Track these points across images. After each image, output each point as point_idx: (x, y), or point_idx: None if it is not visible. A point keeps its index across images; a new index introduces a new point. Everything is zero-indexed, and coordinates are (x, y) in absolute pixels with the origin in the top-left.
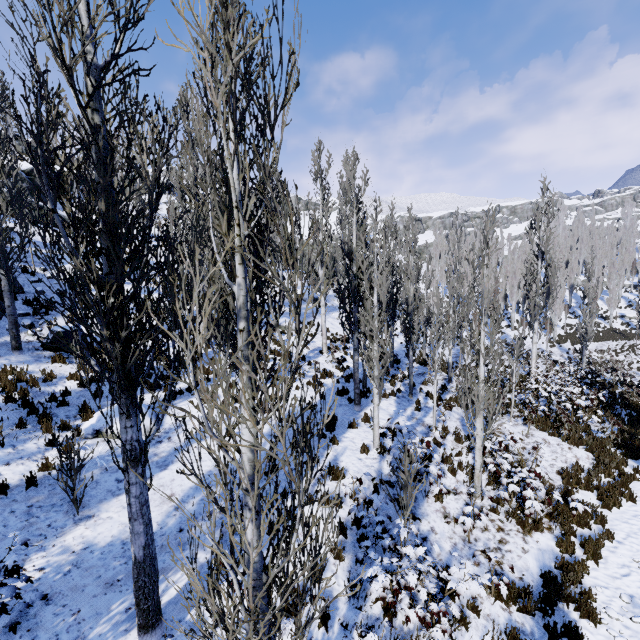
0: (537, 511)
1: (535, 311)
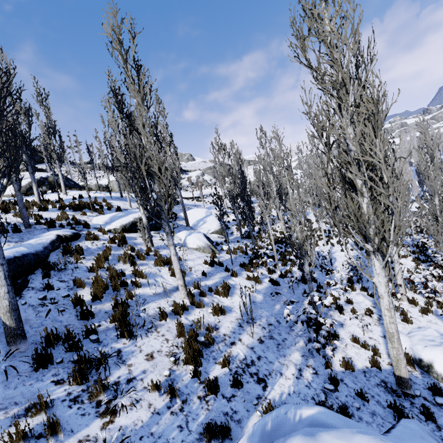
0: None
1: None
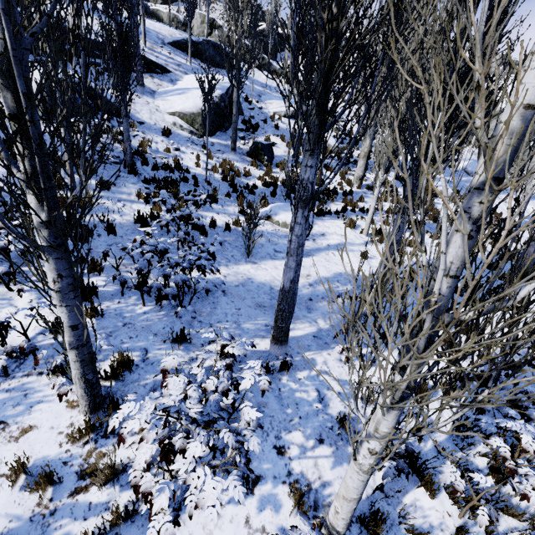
0: None
1: None
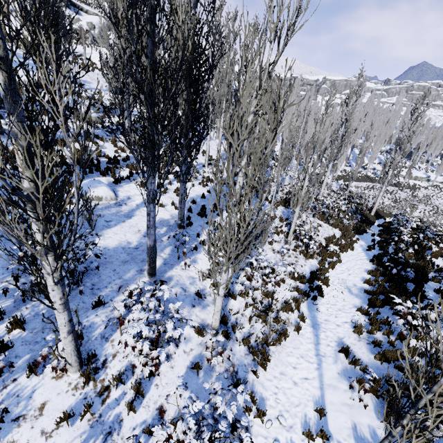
0: (313, 251)
1: (332, 157)
